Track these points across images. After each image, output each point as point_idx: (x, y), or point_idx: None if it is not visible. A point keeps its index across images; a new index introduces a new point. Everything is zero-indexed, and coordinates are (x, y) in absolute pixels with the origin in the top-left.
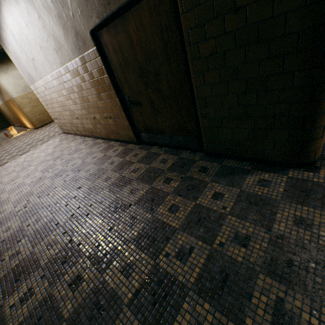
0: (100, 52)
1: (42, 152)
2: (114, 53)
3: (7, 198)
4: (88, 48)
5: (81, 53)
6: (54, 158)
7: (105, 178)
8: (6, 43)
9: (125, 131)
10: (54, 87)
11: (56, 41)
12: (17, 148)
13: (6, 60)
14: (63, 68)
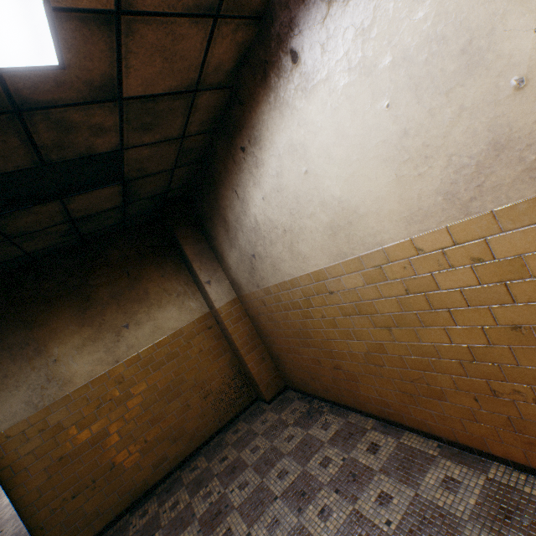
0: None
1: None
2: None
3: None
4: None
5: None
6: None
7: (20, 523)
8: None
9: None
10: None
11: None
12: None
13: None
14: None
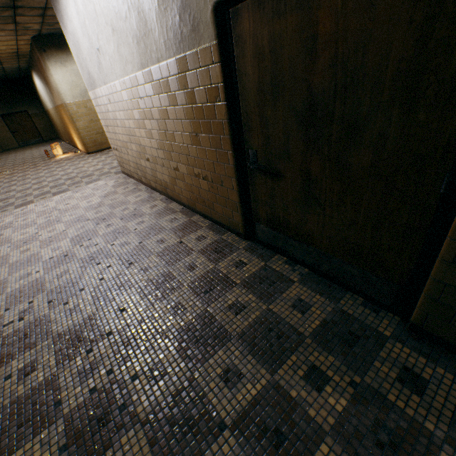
0: (222, 53)
1: (84, 198)
2: (254, 59)
3: (3, 280)
4: (200, 41)
5: (182, 49)
6: (97, 218)
7: (174, 304)
8: (64, 16)
9: (227, 210)
10: (121, 102)
11: (140, 21)
12: (53, 180)
13: (67, 47)
14: (143, 73)
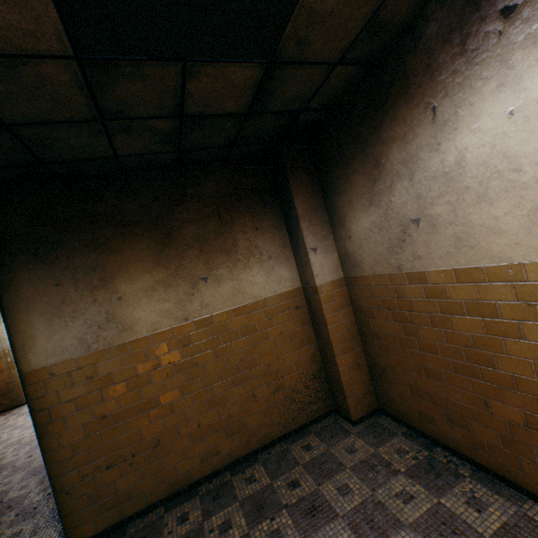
0: None
1: None
2: None
3: (13, 436)
4: None
5: None
6: None
7: None
8: None
9: None
10: None
11: None
12: None
13: None
14: None
